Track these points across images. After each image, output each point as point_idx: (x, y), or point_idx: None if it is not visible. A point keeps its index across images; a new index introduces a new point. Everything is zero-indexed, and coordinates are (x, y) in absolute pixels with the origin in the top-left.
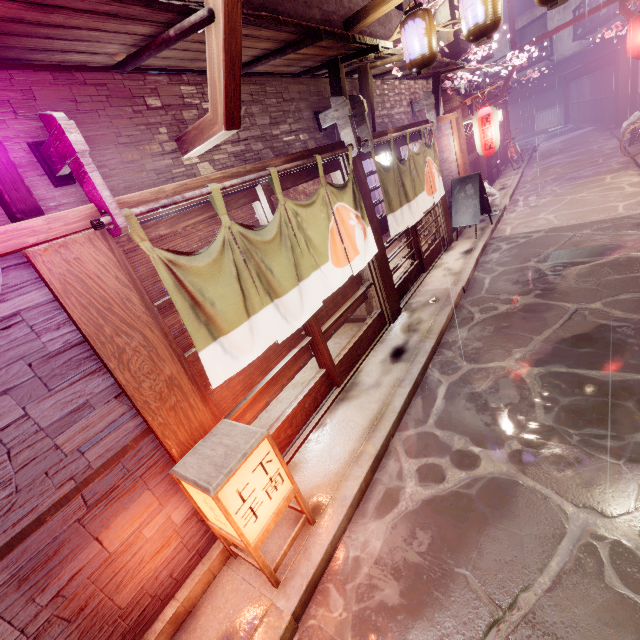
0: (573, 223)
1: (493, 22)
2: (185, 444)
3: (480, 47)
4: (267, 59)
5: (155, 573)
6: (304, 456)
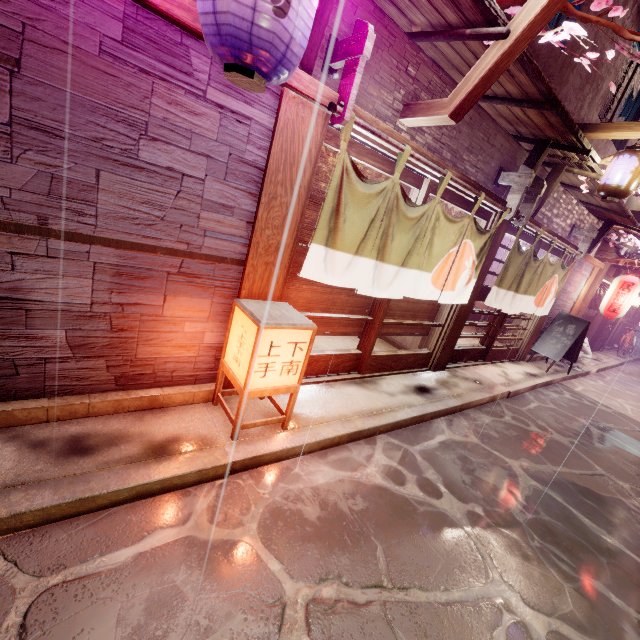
0: None
1: None
2: (252, 295)
3: None
4: (503, 101)
5: (168, 358)
6: (303, 391)
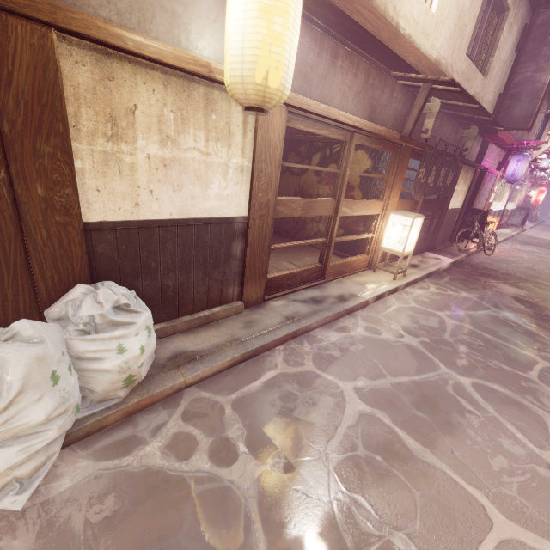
0: None
1: None
2: None
3: None
4: None
5: None
6: None
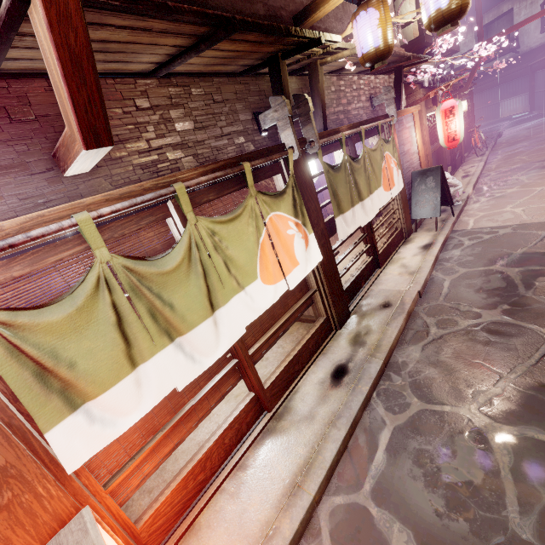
0: (544, 220)
1: (459, 6)
2: None
3: (445, 40)
4: (182, 57)
5: None
6: (212, 515)
